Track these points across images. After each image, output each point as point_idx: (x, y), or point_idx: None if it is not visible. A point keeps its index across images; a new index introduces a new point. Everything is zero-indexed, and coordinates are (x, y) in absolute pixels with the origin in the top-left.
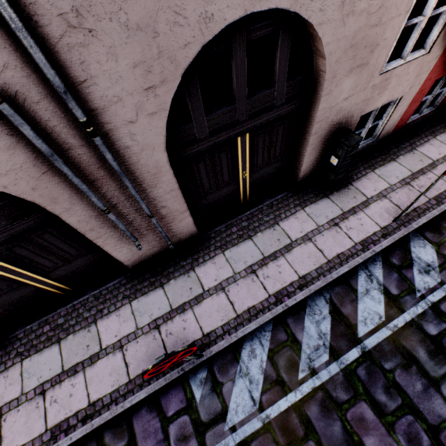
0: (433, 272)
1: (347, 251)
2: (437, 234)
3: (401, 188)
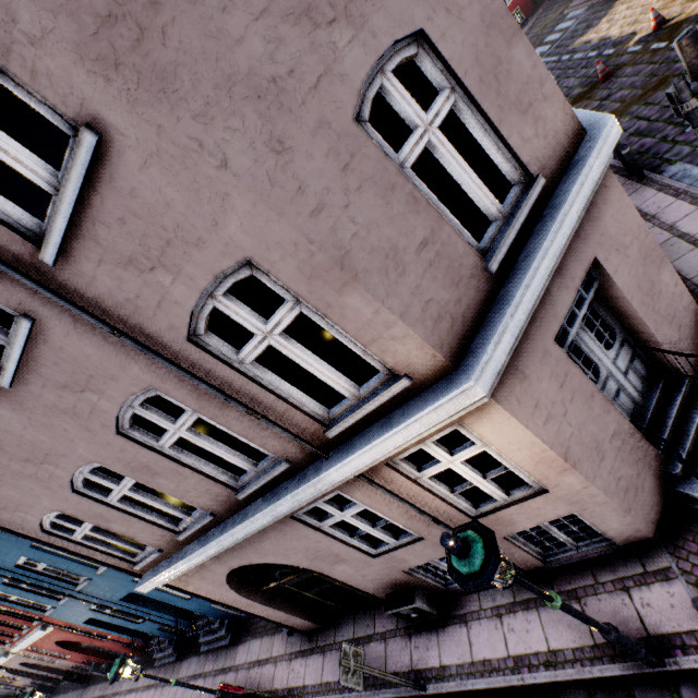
0: None
1: None
2: None
3: None
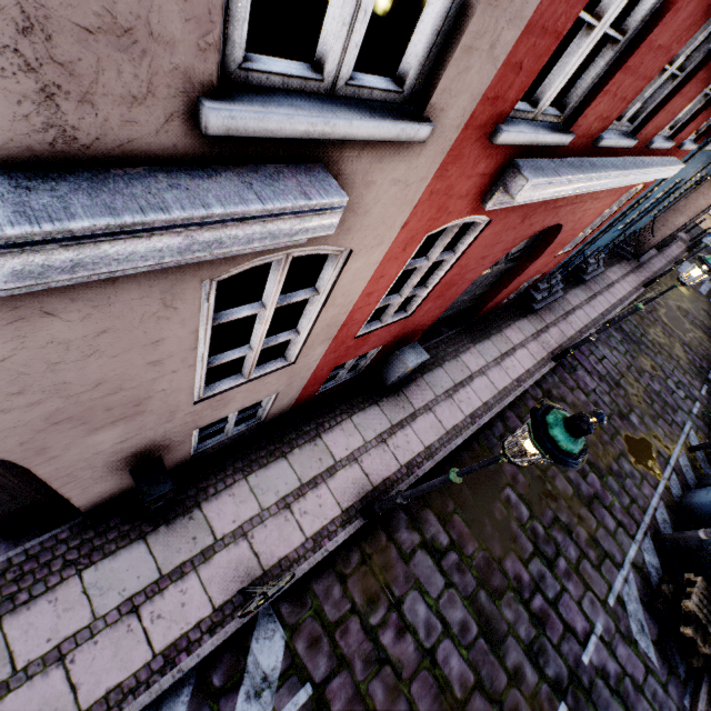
0: (269, 691)
1: (130, 680)
2: (299, 606)
3: (275, 516)
